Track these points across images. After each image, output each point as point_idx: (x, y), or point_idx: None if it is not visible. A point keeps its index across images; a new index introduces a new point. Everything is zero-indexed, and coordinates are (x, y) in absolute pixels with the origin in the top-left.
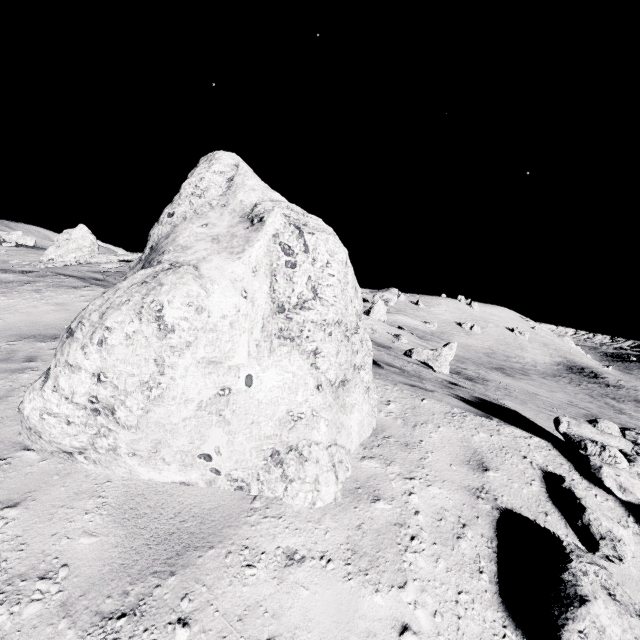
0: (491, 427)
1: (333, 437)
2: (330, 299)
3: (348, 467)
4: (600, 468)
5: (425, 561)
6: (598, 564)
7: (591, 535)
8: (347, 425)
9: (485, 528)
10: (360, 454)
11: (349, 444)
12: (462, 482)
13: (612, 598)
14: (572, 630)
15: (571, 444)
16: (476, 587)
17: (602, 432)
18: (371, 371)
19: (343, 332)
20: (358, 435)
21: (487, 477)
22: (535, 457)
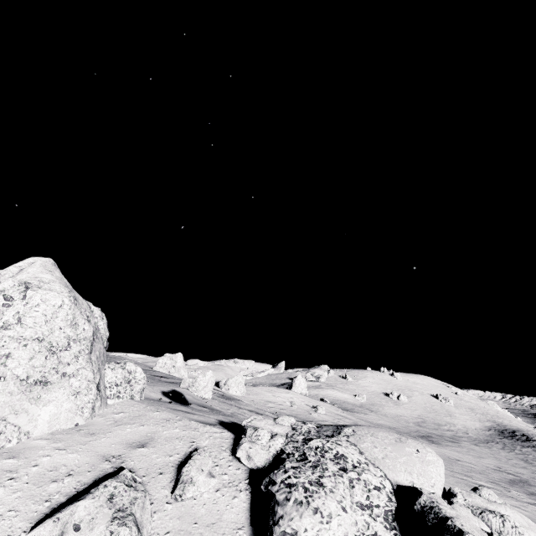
0: (193, 426)
1: (3, 414)
2: (30, 324)
3: (11, 440)
4: (242, 444)
5: (4, 492)
6: (136, 488)
7: (178, 483)
8: (34, 413)
9: (88, 478)
10: (40, 437)
11: (30, 427)
12: (106, 452)
13: (109, 500)
14: (54, 518)
15: (243, 433)
16: (31, 509)
17: (276, 423)
18: (87, 380)
19: (47, 347)
20: (48, 424)
21: (134, 450)
22: (203, 442)
